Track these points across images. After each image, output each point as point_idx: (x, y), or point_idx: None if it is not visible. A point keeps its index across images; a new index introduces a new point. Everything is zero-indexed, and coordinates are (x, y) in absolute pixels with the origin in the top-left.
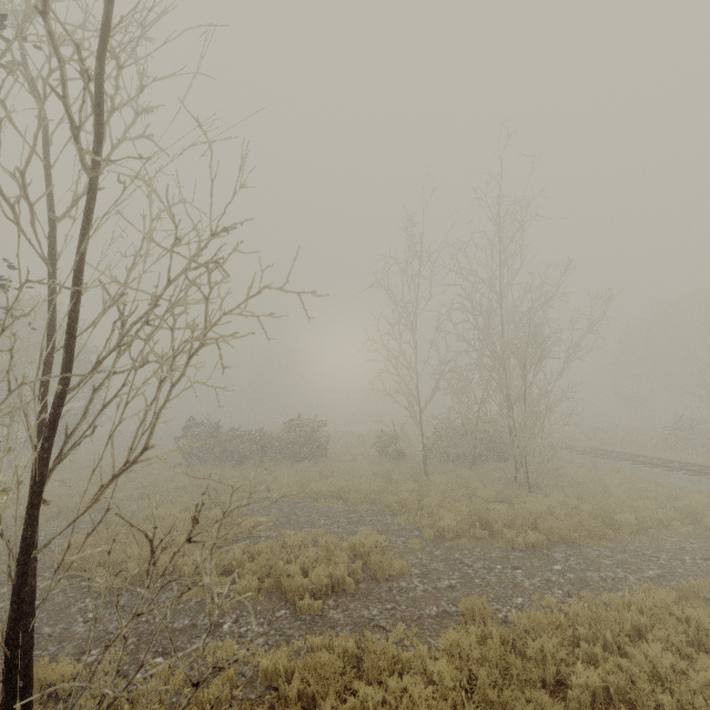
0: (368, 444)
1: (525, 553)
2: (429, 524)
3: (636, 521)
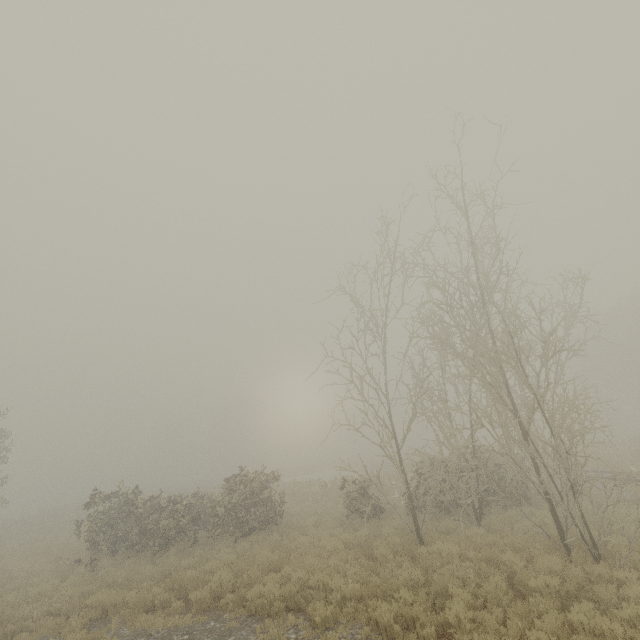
0: (334, 495)
1: None
2: None
3: None
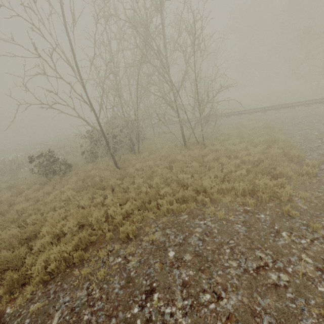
0: None
1: (323, 176)
2: (239, 200)
3: (283, 136)
